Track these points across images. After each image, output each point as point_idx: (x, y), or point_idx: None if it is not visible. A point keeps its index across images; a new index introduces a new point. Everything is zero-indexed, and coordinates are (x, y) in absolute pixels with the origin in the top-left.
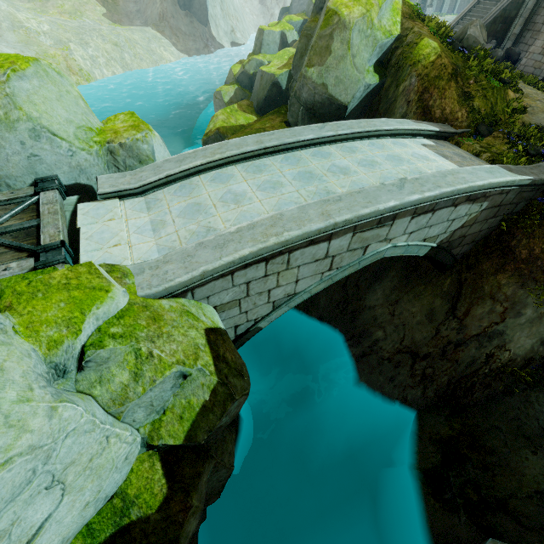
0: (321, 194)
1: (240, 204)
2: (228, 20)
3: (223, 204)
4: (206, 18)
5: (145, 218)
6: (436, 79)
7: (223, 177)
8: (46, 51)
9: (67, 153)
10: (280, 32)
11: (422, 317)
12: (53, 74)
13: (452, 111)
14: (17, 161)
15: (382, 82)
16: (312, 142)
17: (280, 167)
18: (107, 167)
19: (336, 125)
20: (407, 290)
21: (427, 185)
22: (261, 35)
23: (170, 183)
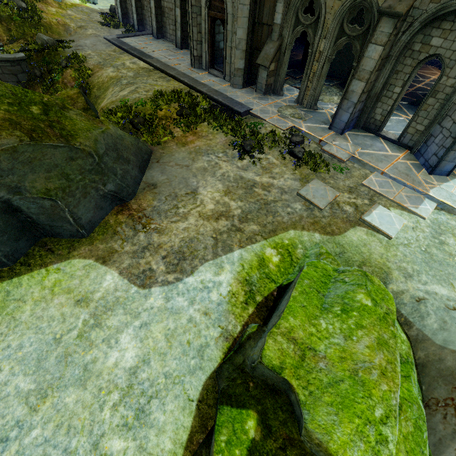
0: None
1: None
2: None
3: None
4: None
5: None
6: None
7: None
8: None
9: None
10: None
11: None
12: None
13: (1, 35)
14: None
15: None
16: None
17: None
18: None
19: None
20: None
21: None
22: None
23: None
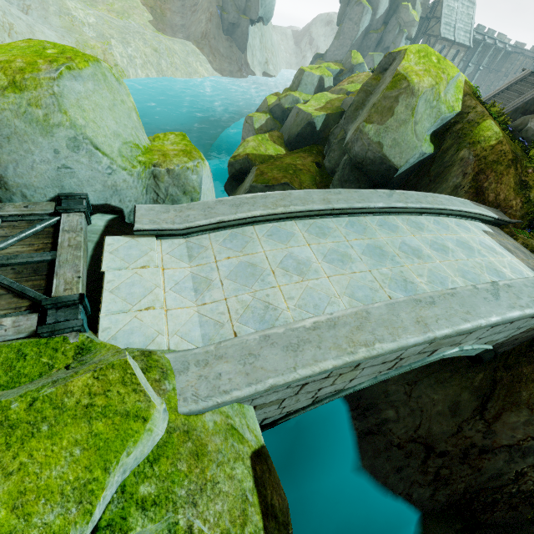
0: (398, 281)
1: (304, 276)
2: (264, 52)
3: (284, 272)
4: (245, 46)
5: (186, 269)
6: (494, 163)
7: (281, 233)
8: (86, 41)
9: (105, 170)
10: (319, 76)
11: (445, 408)
12: (111, 79)
13: (506, 198)
14: (43, 171)
15: (435, 153)
16: (380, 210)
17: (345, 234)
18: (145, 192)
19: (403, 195)
20: (429, 372)
21: (523, 298)
22: (301, 74)
23: (219, 228)
